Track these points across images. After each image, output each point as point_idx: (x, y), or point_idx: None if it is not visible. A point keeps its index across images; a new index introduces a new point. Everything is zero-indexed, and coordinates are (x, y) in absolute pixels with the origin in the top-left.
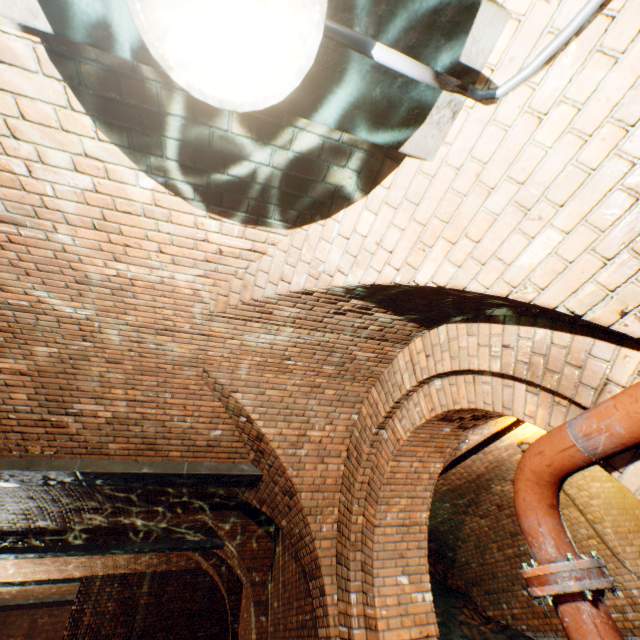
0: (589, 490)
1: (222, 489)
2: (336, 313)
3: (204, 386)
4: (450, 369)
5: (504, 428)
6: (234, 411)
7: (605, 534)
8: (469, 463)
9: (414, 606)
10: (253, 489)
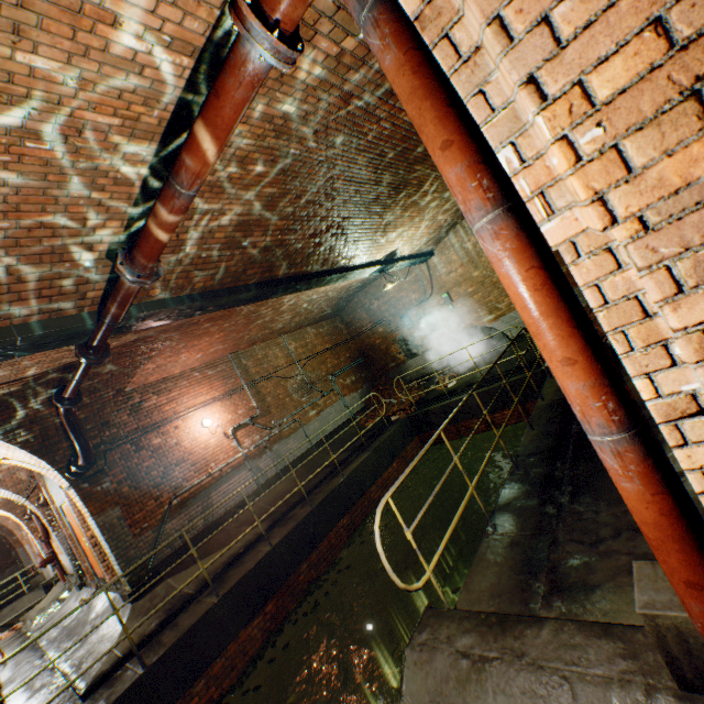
0: None
1: None
2: None
3: None
4: None
5: None
6: None
7: None
8: None
9: None
10: None
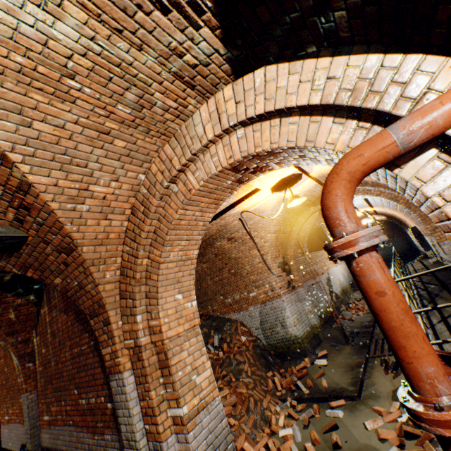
0: (266, 238)
1: None
2: (158, 5)
3: None
4: (264, 111)
5: (238, 200)
6: None
7: (267, 260)
8: (209, 227)
9: (186, 311)
10: (13, 256)
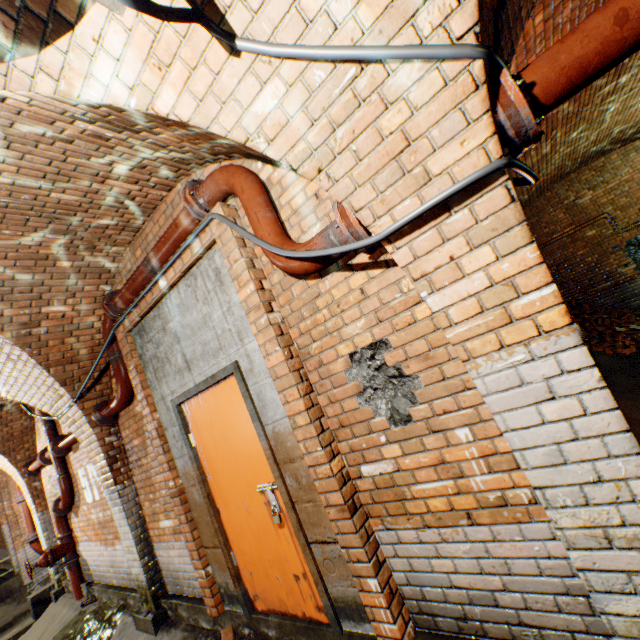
0: None
1: None
2: None
3: None
4: None
5: None
6: None
7: None
8: None
9: None
10: None
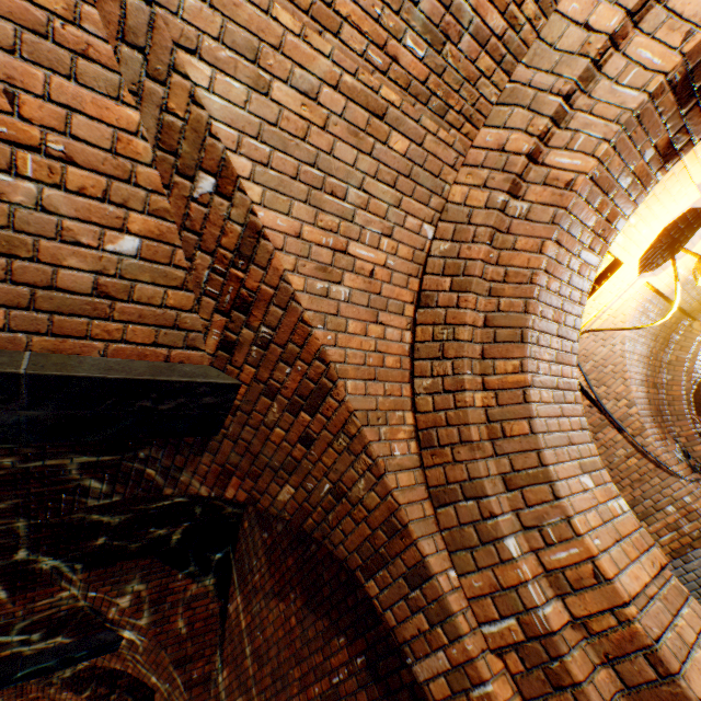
0: (628, 397)
1: (123, 489)
2: None
3: (84, 4)
4: None
5: None
6: (180, 154)
7: (646, 446)
8: None
9: (620, 523)
10: (206, 450)
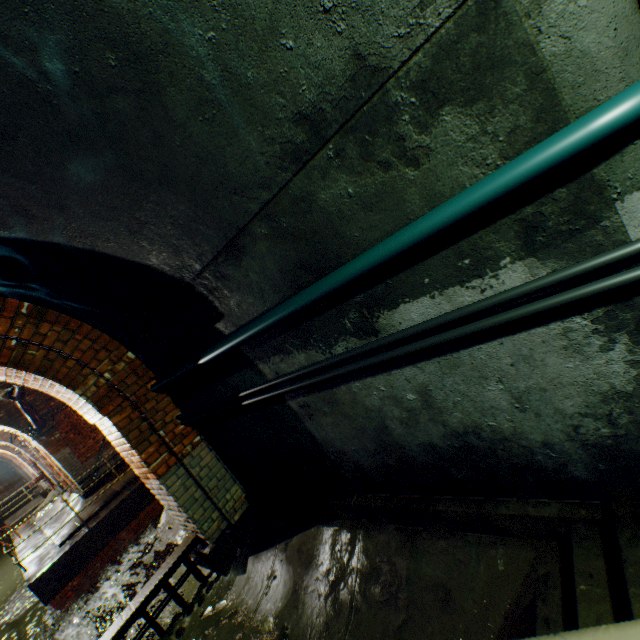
0: None
1: None
2: None
3: None
4: None
5: None
6: None
7: None
8: None
9: None
10: None
